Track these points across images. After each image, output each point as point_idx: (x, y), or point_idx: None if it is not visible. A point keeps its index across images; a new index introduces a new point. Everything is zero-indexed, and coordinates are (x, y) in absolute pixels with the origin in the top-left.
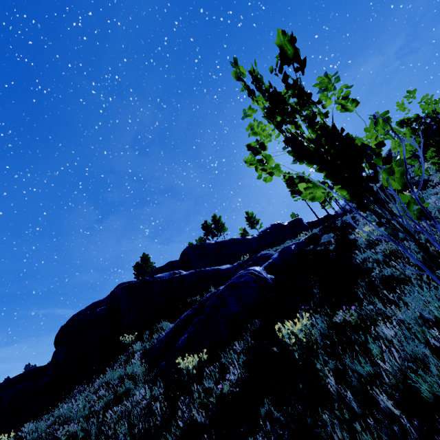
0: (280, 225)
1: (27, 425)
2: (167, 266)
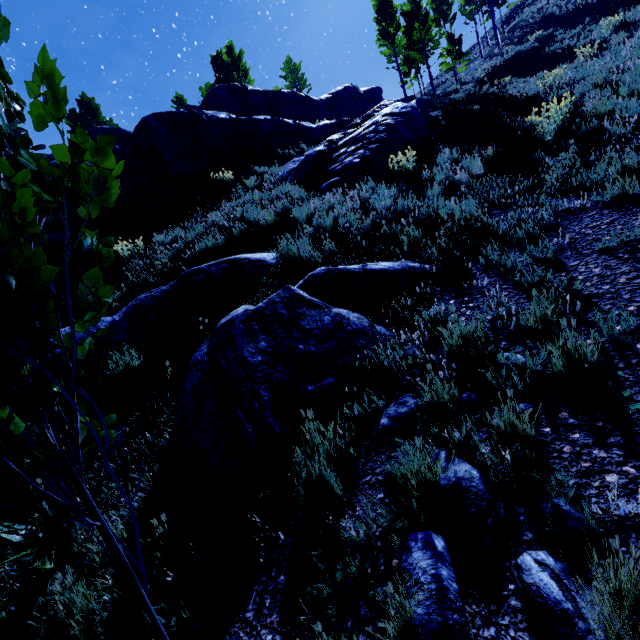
0: (356, 91)
1: (155, 236)
2: None
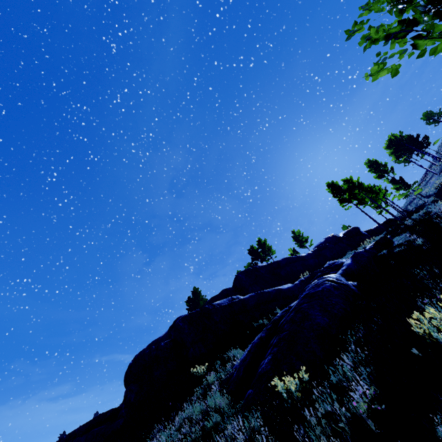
0: (335, 237)
1: None
2: (221, 294)
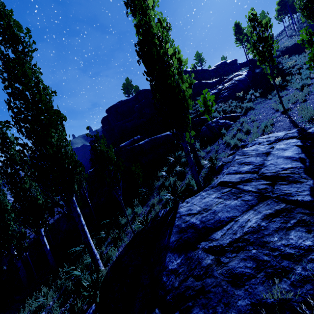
0: (226, 63)
1: None
2: None
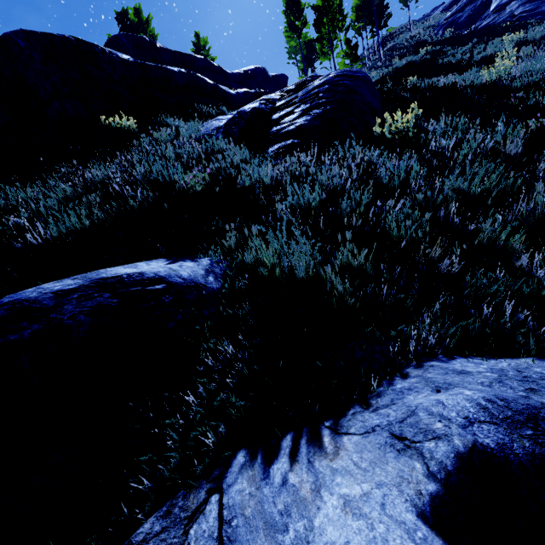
0: (266, 73)
1: None
2: None
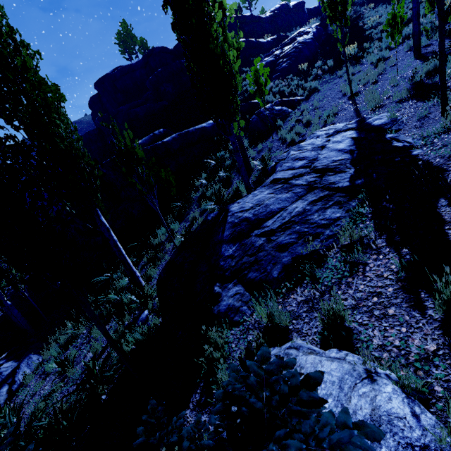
0: (288, 7)
1: None
2: None
